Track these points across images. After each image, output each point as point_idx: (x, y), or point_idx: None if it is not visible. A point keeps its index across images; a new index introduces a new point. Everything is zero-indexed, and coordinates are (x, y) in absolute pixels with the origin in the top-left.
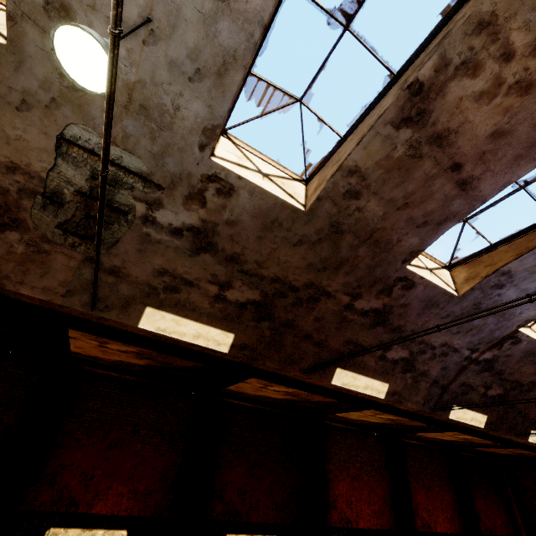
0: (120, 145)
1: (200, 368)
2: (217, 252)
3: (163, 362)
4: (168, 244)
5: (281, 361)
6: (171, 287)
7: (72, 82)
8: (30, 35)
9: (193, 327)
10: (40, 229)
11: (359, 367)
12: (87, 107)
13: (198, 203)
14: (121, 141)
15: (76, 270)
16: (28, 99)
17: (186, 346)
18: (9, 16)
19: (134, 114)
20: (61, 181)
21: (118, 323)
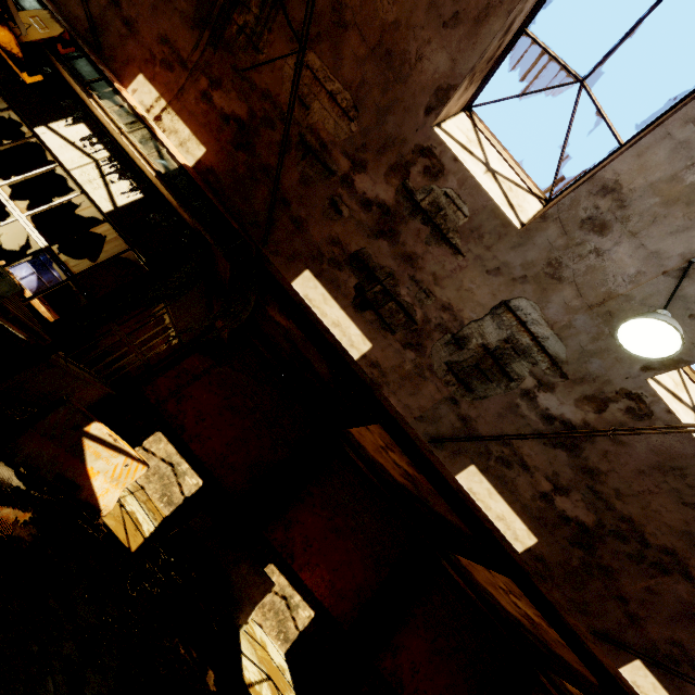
0: (555, 329)
1: (454, 526)
2: (577, 456)
3: (423, 495)
4: (530, 423)
5: (572, 601)
6: (505, 460)
7: (554, 271)
8: (549, 232)
9: (502, 507)
10: (432, 358)
11: (671, 681)
12: (550, 292)
13: (595, 407)
14: (559, 327)
15: (437, 402)
16: (502, 268)
17: (480, 516)
18: (543, 215)
19: (594, 314)
20: (476, 332)
21: (439, 462)
